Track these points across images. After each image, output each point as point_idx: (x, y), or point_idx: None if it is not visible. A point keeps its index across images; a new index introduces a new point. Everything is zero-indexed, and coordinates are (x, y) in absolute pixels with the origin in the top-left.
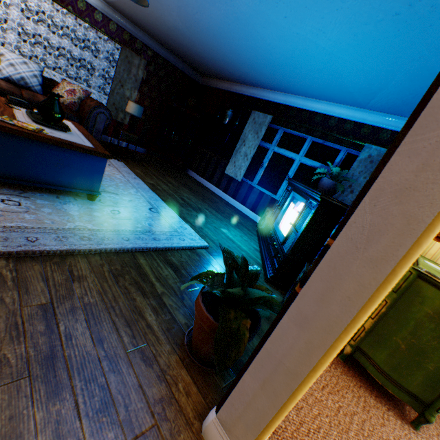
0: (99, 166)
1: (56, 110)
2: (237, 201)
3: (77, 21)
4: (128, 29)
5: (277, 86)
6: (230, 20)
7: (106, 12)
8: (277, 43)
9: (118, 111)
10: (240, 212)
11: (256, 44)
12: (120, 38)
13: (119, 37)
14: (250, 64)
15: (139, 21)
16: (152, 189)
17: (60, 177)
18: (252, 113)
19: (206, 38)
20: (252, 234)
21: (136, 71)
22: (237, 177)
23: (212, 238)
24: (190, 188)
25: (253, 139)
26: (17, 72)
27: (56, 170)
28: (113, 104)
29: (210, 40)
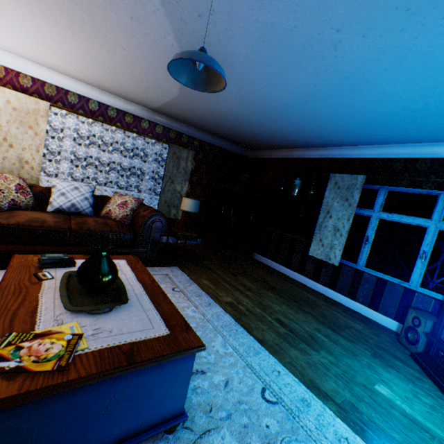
0: (181, 369)
1: (103, 272)
2: (339, 293)
3: (125, 134)
4: (174, 127)
5: (366, 139)
6: (319, 79)
7: (152, 118)
8: (402, 85)
9: (170, 207)
10: (353, 312)
11: (354, 97)
12: (167, 138)
13: (165, 137)
14: (330, 125)
15: (185, 117)
16: (236, 316)
17: (113, 428)
18: (331, 177)
19: (269, 112)
20: (416, 372)
21: (185, 164)
22: (330, 259)
23: (394, 441)
24: (271, 286)
25: (342, 208)
26: (68, 200)
27: (104, 420)
28: (164, 202)
29: (274, 112)
